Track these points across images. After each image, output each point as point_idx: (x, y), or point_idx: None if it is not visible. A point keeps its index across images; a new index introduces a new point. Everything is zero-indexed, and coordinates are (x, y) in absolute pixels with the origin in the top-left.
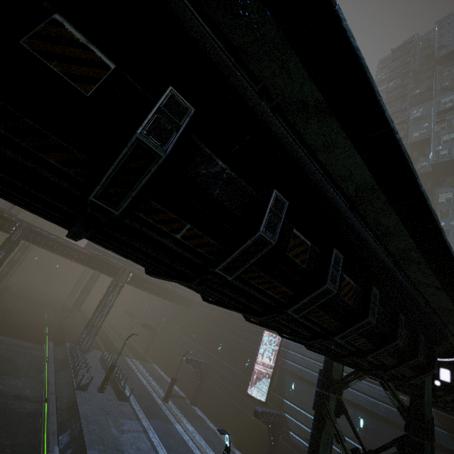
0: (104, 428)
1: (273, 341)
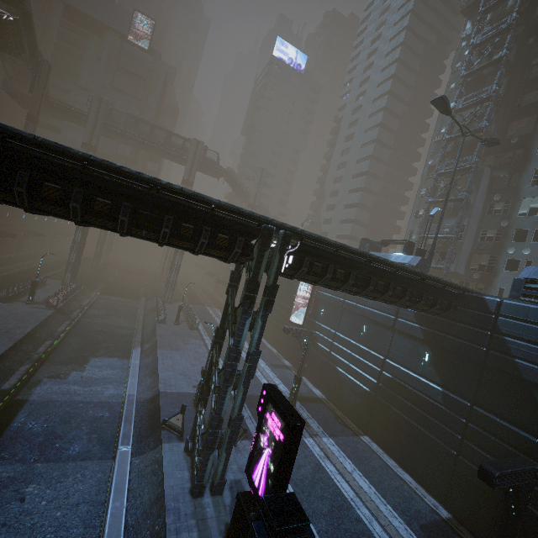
0: (173, 341)
1: None
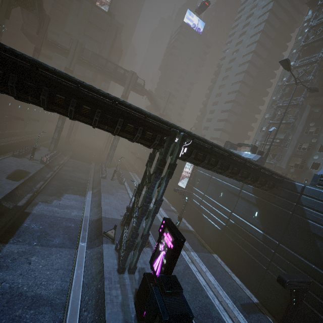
0: (110, 189)
1: None
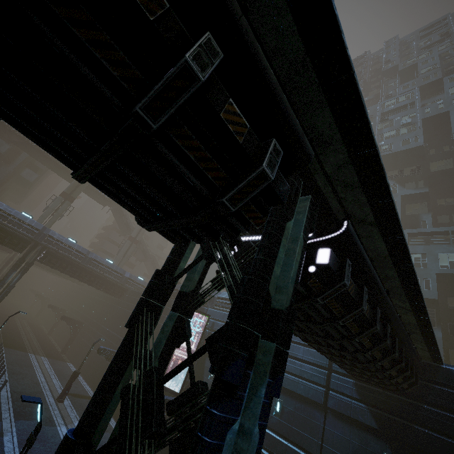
0: None
1: (200, 324)
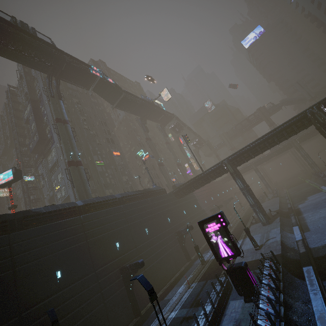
0: None
1: None
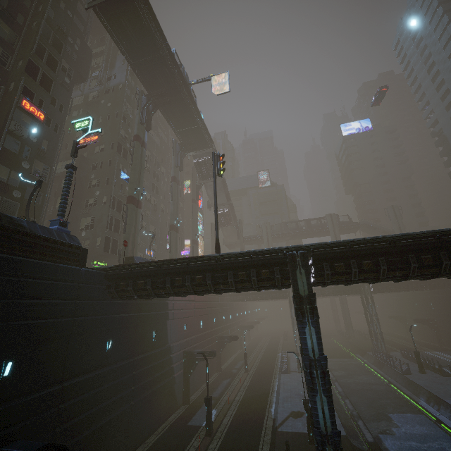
0: (446, 390)
1: None
